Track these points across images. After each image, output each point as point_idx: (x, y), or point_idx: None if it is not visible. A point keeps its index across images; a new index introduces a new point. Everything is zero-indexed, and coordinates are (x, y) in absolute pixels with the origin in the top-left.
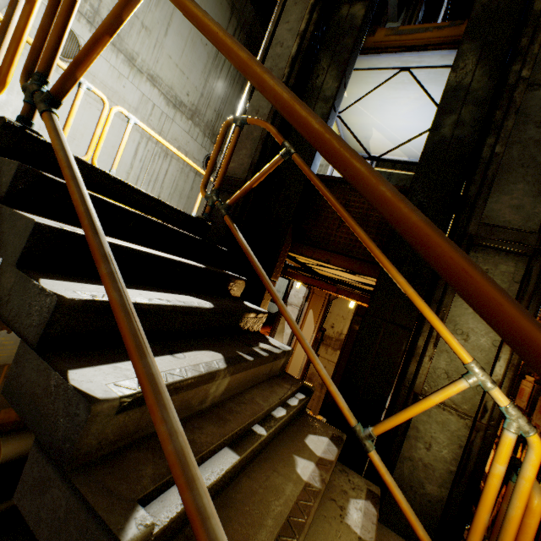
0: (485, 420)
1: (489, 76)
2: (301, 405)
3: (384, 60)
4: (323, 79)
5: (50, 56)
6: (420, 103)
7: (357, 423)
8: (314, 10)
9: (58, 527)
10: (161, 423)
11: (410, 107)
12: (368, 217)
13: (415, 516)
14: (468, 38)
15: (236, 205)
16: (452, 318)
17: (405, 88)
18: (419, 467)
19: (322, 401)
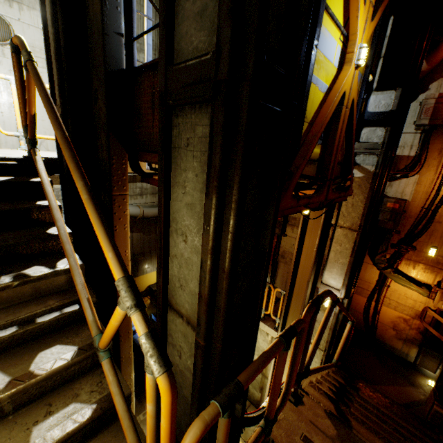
0: (200, 337)
1: None
2: (55, 319)
3: None
4: None
5: None
6: None
7: (97, 335)
8: None
9: None
10: None
11: None
12: None
13: (127, 426)
14: None
15: None
16: (174, 215)
17: None
18: (178, 372)
19: None
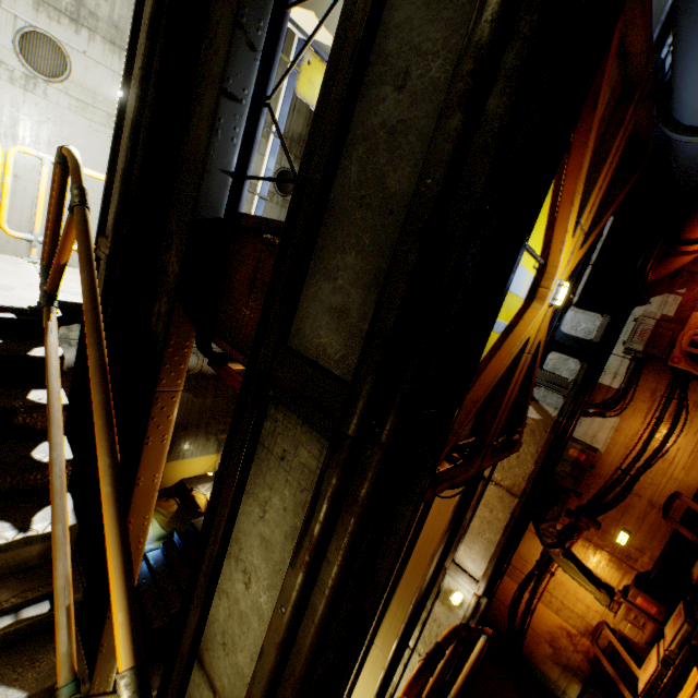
0: None
1: None
2: (2, 634)
3: None
4: (214, 44)
5: None
6: None
7: (66, 684)
8: None
9: None
10: None
11: None
12: None
13: None
14: None
15: (102, 282)
16: (239, 534)
17: None
18: None
19: None
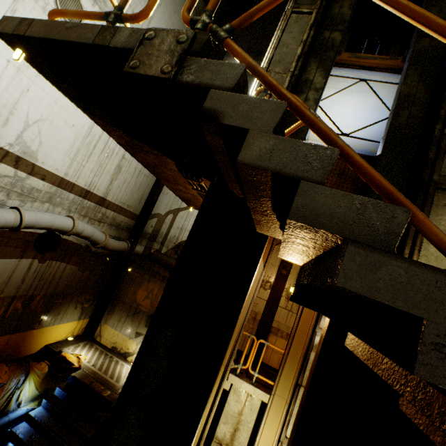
0: None
1: (427, 91)
2: None
3: (344, 73)
4: (313, 76)
5: (217, 1)
6: (358, 107)
7: None
8: (311, 29)
9: (401, 288)
10: (436, 228)
11: (350, 109)
12: (345, 173)
13: None
14: (412, 66)
15: None
16: None
17: (351, 95)
18: None
19: (255, 331)
